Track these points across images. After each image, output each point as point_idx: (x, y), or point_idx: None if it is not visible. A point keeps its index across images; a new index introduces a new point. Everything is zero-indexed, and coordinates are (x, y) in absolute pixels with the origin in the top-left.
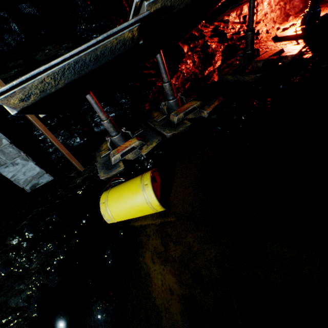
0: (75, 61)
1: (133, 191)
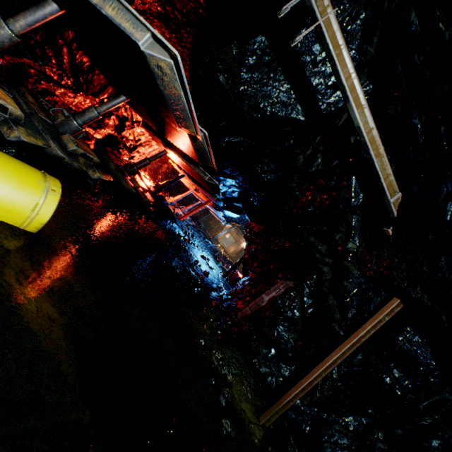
0: (185, 108)
1: (26, 180)
